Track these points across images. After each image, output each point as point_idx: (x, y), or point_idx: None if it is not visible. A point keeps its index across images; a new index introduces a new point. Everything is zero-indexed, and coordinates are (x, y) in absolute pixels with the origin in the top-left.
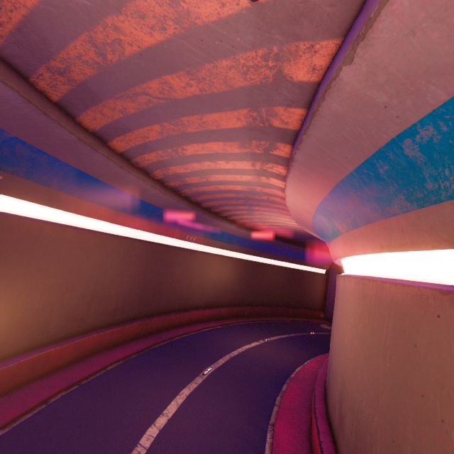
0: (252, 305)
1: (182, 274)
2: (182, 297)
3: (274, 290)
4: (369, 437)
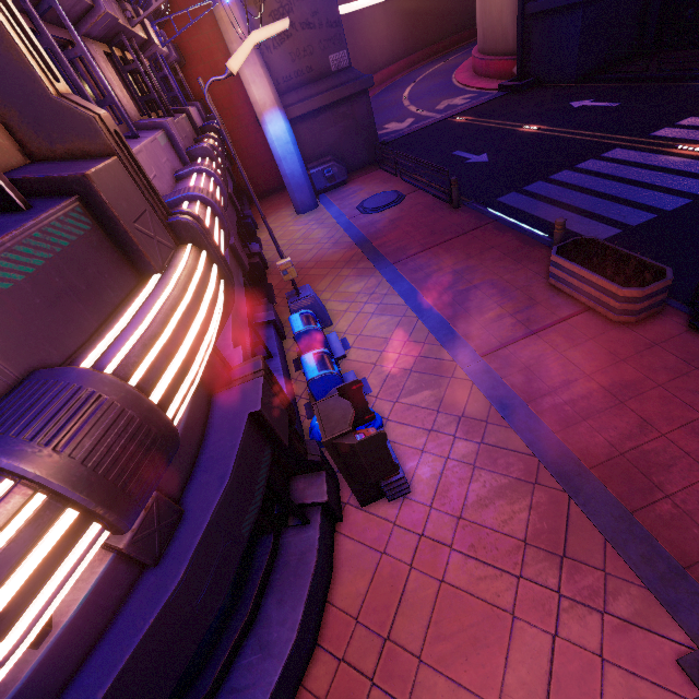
0: (425, 48)
1: (363, 39)
2: (371, 62)
3: (443, 18)
4: (480, 24)
